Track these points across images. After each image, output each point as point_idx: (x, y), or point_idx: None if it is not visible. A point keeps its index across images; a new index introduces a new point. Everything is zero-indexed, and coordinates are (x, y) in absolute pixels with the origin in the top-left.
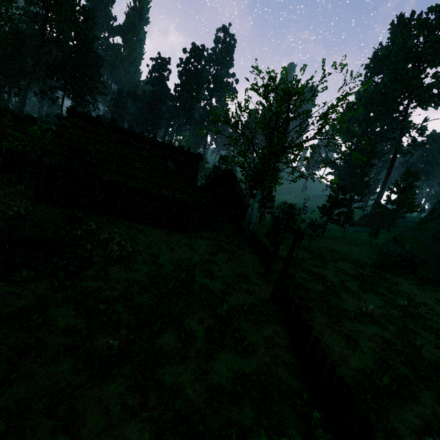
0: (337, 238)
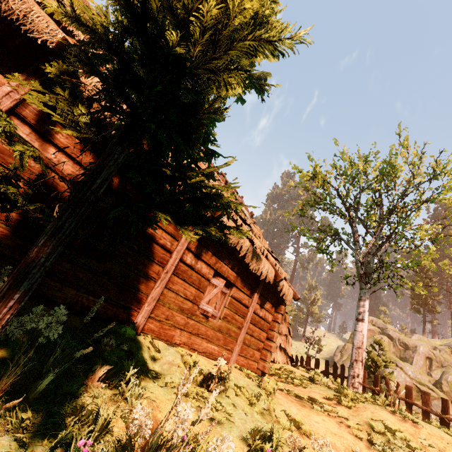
0: None
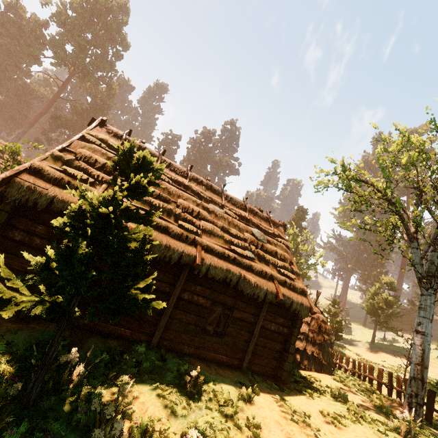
0: (397, 352)
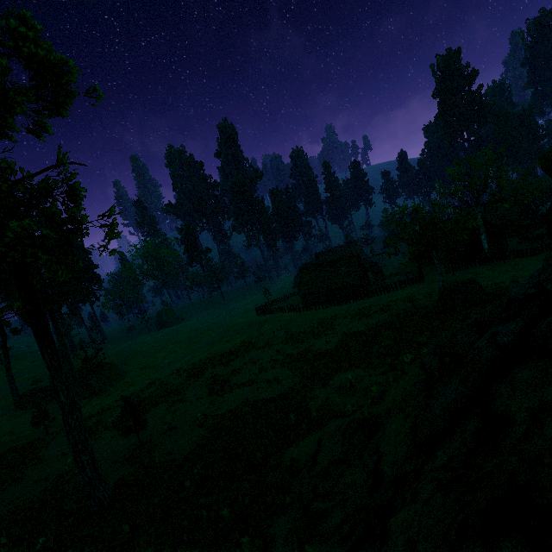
0: None
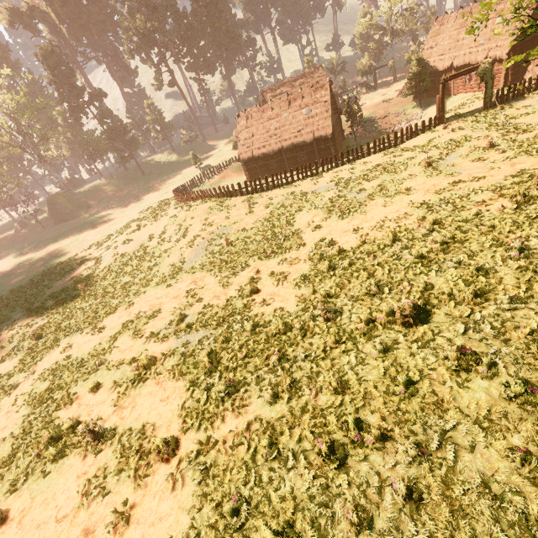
0: None
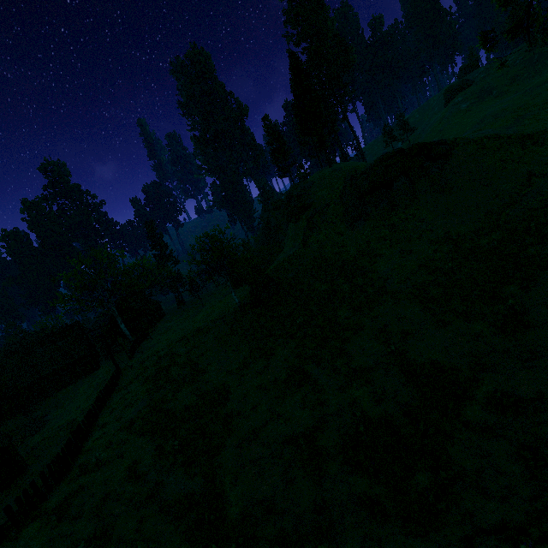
0: None
